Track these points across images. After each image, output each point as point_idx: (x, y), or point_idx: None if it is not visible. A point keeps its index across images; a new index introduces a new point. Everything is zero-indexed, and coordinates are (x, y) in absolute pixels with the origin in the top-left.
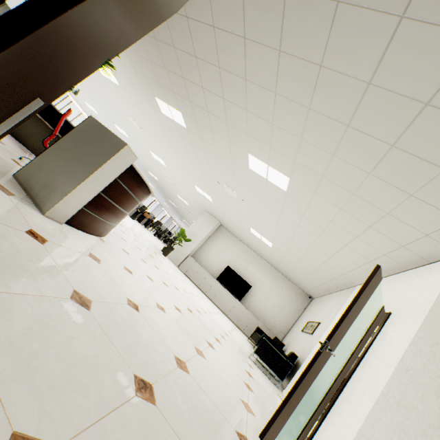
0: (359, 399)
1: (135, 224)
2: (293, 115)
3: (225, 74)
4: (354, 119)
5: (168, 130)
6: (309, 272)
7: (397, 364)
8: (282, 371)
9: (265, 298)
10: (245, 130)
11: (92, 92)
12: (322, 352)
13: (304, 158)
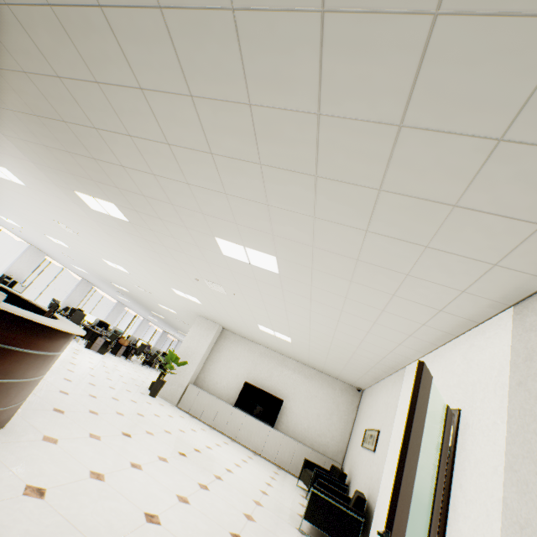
0: None
1: (103, 362)
2: (245, 176)
3: (141, 142)
4: (320, 165)
5: (110, 228)
6: (346, 362)
7: (502, 514)
8: (351, 535)
9: (304, 411)
10: (198, 208)
11: None
12: None
13: (282, 228)
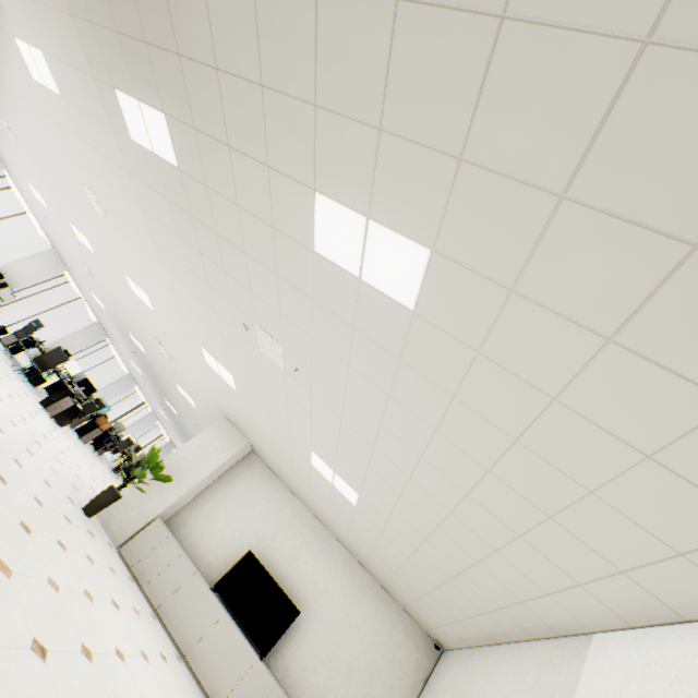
0: None
1: (49, 431)
2: None
3: None
4: None
5: (148, 193)
6: (444, 578)
7: None
8: None
9: (329, 648)
10: (310, 89)
11: (31, 147)
12: None
13: (501, 127)
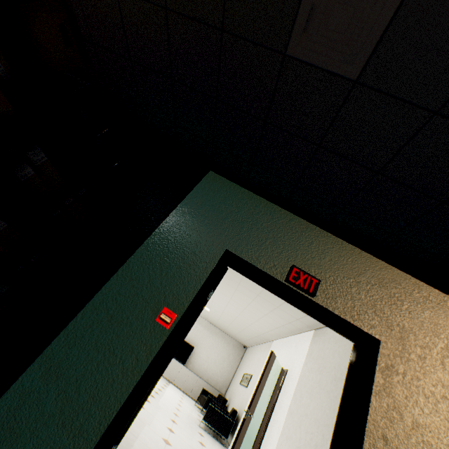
0: (272, 439)
1: None
2: None
3: None
4: None
5: None
6: (241, 330)
7: (288, 410)
8: (227, 429)
9: (207, 356)
10: None
11: None
12: (246, 418)
13: (227, 273)
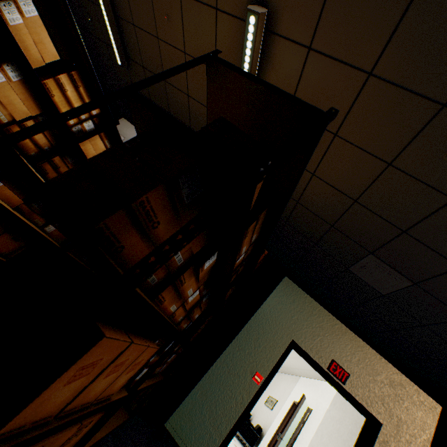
0: None
1: None
2: None
3: None
4: None
5: None
6: None
7: (309, 443)
8: (253, 441)
9: None
10: None
11: None
12: (278, 439)
13: None
